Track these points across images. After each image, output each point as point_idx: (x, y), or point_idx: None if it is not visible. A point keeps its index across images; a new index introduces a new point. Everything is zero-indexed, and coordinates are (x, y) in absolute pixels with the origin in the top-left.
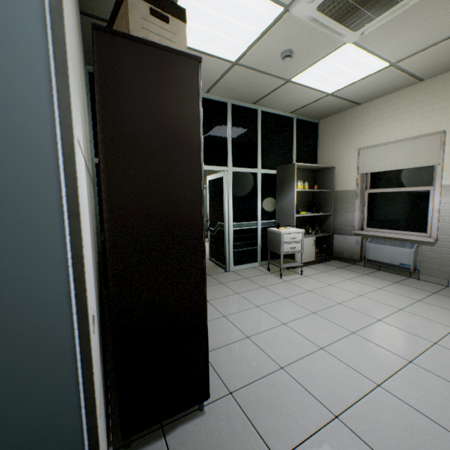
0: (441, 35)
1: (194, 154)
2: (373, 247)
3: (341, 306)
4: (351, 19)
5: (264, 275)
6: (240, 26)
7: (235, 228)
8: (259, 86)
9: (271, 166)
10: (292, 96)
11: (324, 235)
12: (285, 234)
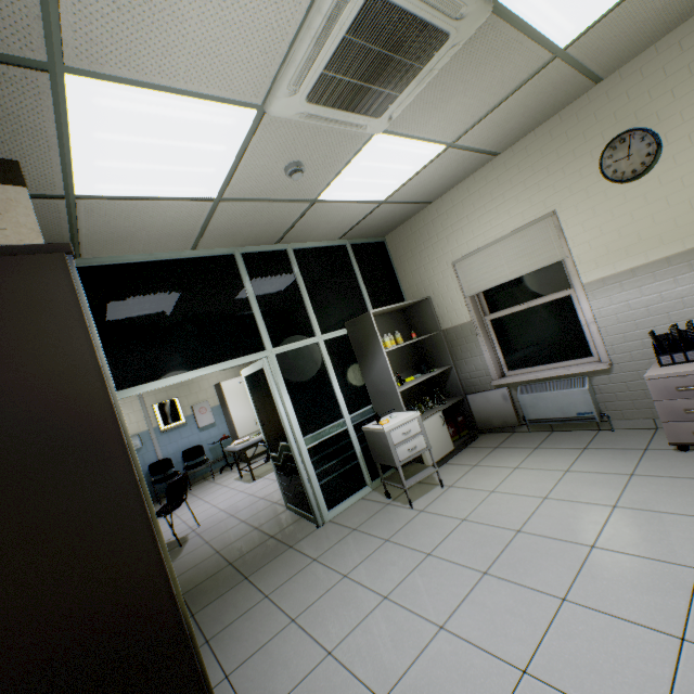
0: (496, 96)
1: (104, 443)
2: (530, 399)
3: (523, 538)
4: (365, 103)
5: (383, 512)
6: (200, 148)
7: (310, 444)
8: (273, 220)
9: (336, 324)
10: (331, 218)
11: (453, 402)
12: (393, 430)
